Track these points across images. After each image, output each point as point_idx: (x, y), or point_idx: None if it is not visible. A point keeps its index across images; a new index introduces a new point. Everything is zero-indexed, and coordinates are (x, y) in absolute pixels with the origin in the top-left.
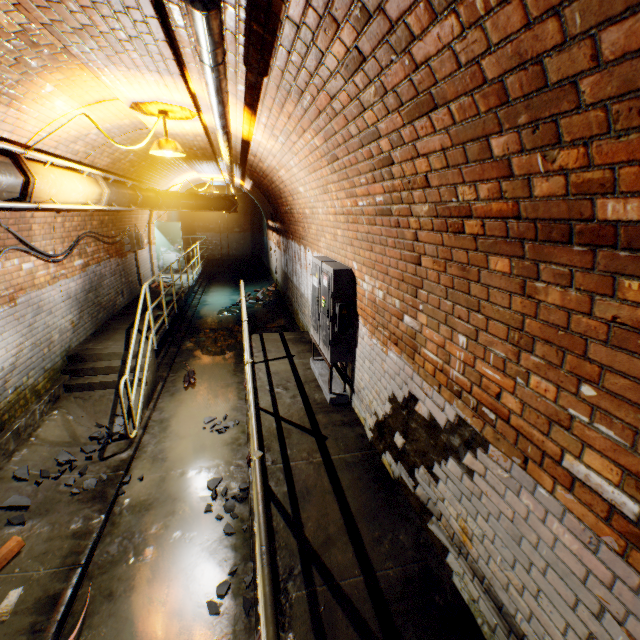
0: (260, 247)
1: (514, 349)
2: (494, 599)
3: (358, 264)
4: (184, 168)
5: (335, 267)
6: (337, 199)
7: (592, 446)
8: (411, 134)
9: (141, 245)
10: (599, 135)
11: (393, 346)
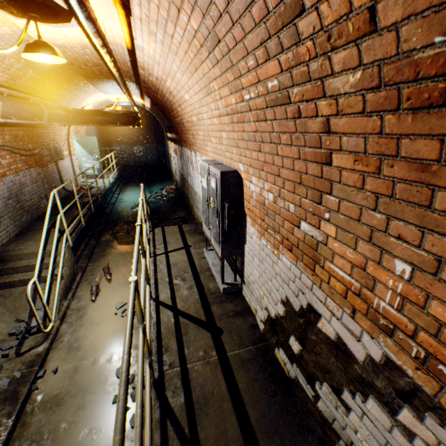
0: (164, 155)
1: None
2: None
3: (244, 165)
4: (91, 89)
5: (222, 169)
6: (220, 98)
7: None
8: None
9: (60, 156)
10: None
11: (286, 251)
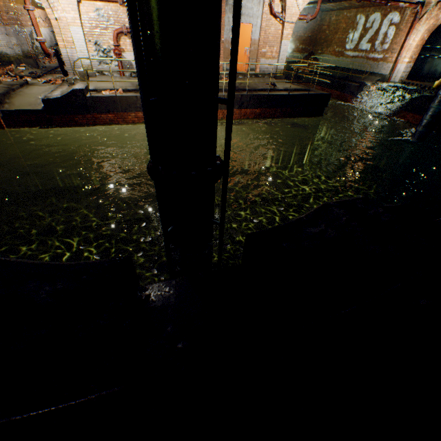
0: None
1: None
2: None
3: None
4: None
5: None
6: None
7: None
8: None
9: None
10: None
11: None
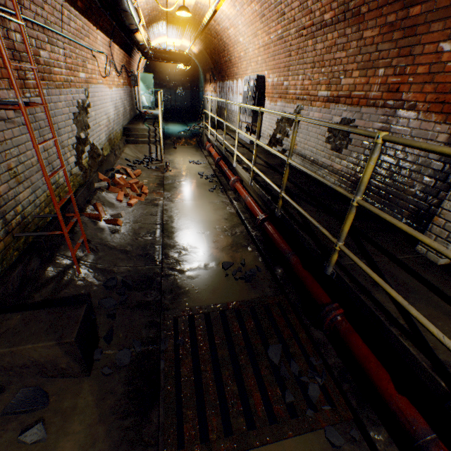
0: (196, 101)
1: (311, 70)
2: (301, 155)
3: (267, 71)
4: (161, 33)
5: (257, 75)
6: (261, 39)
7: (322, 85)
8: (291, 2)
9: (138, 83)
10: (323, 0)
11: (279, 99)
